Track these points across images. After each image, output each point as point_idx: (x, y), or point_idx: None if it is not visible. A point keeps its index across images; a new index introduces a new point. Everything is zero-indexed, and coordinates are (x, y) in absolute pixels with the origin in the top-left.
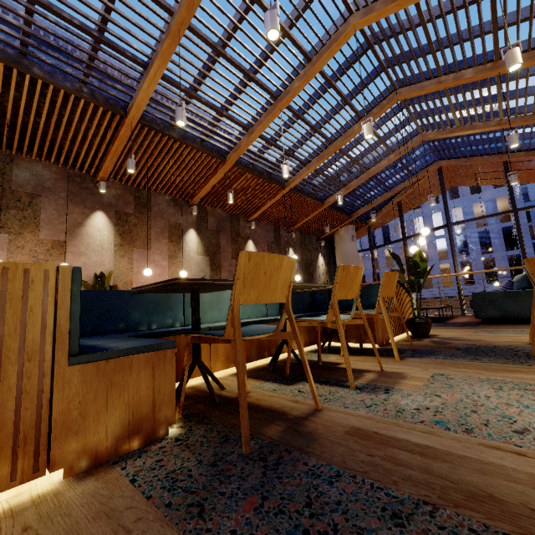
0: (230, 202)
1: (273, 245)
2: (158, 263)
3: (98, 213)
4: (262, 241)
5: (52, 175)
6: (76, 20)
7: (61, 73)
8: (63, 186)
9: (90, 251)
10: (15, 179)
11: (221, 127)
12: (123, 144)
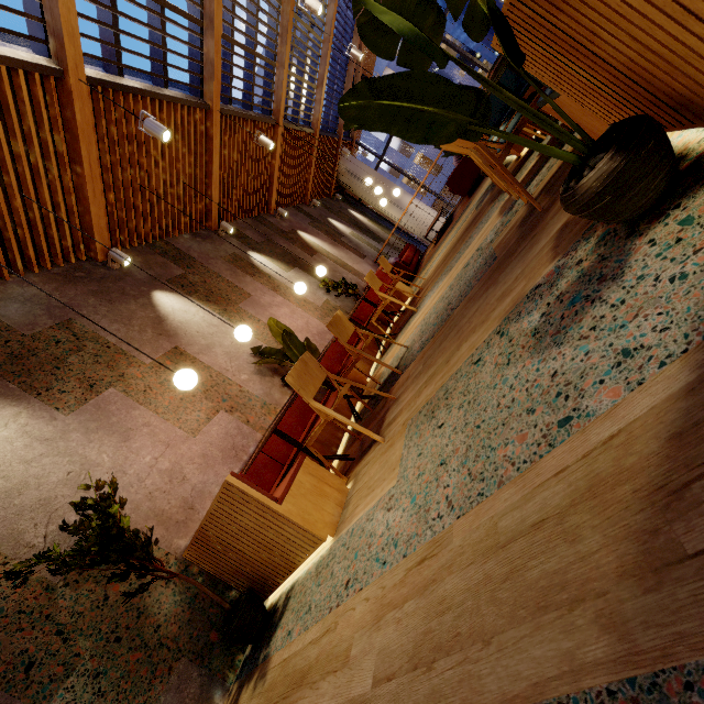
0: (271, 149)
1: (316, 224)
2: (275, 304)
3: (156, 296)
4: (305, 226)
5: (45, 289)
6: None
7: None
8: (77, 293)
9: (210, 338)
10: (10, 322)
11: (173, 37)
12: (91, 146)
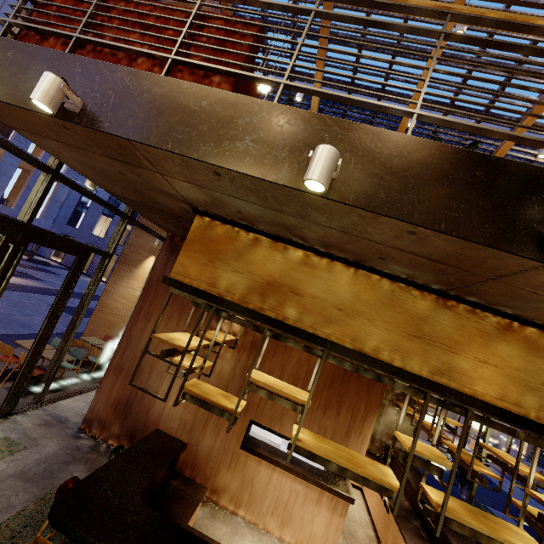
0: None
1: None
2: None
3: None
4: None
5: None
6: (472, 109)
7: (450, 143)
8: None
9: None
10: None
11: None
12: None
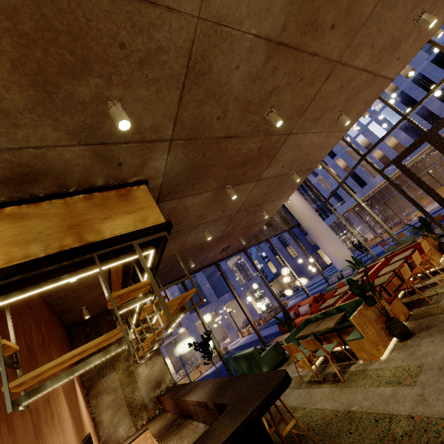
0: None
1: None
2: None
3: None
4: None
5: None
6: None
7: None
8: None
9: None
10: None
11: None
12: None
